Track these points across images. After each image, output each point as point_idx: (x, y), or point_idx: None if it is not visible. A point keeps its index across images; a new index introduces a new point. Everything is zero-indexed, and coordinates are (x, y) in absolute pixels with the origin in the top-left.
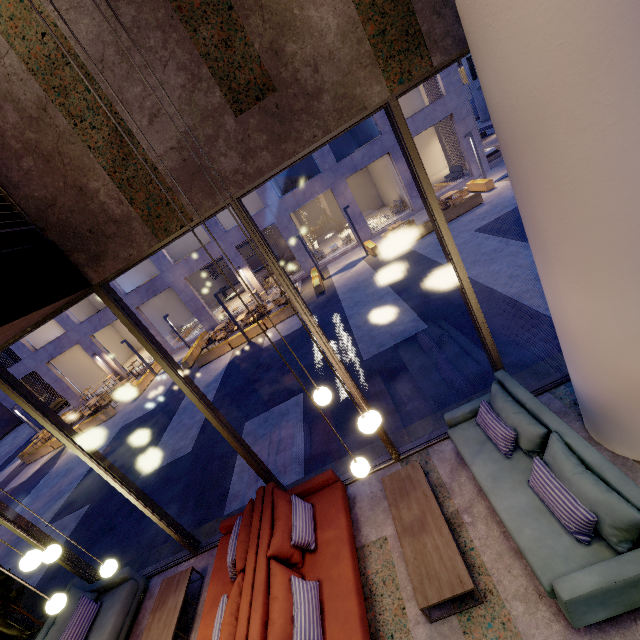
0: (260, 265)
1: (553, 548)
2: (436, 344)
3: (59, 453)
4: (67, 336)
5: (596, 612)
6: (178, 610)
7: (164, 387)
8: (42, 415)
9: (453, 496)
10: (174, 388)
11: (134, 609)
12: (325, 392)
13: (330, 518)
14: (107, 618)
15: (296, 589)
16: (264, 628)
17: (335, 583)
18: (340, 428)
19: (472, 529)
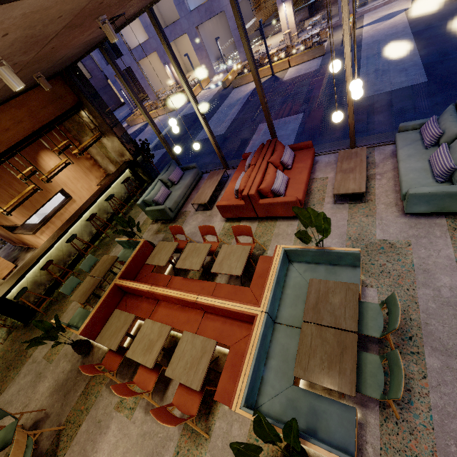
0: (300, 5)
1: (419, 182)
2: (425, 94)
3: (147, 124)
4: (149, 42)
5: (421, 206)
6: (218, 180)
7: (208, 98)
8: (172, 57)
9: (376, 168)
10: (214, 99)
11: (197, 180)
12: (338, 62)
13: (302, 160)
14: (187, 177)
15: (278, 173)
16: (261, 181)
17: (296, 180)
18: (321, 135)
19: (378, 181)
